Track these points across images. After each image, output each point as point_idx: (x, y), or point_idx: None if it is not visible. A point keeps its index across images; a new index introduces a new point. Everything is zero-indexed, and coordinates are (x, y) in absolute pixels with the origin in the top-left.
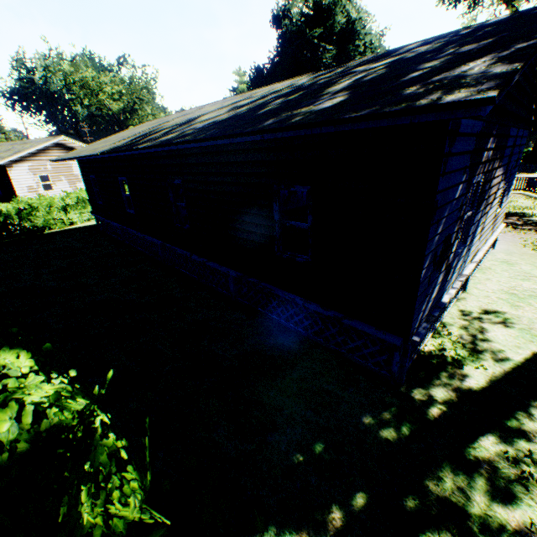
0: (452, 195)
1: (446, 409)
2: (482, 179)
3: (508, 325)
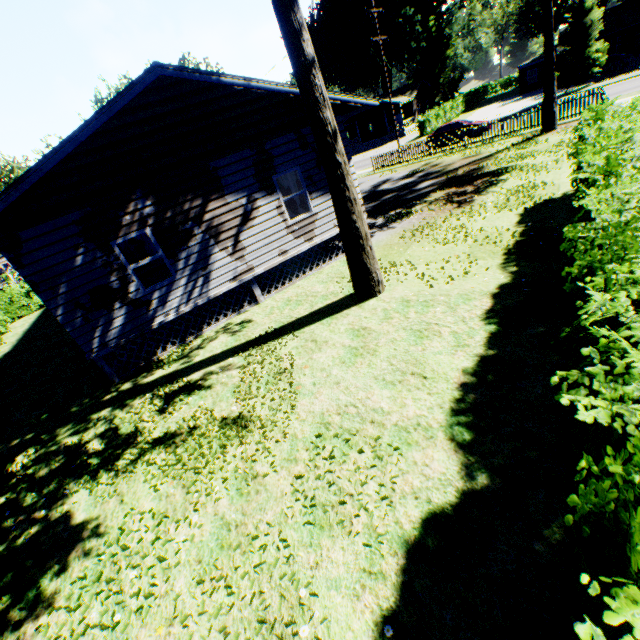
0: (66, 267)
1: (115, 395)
2: (149, 231)
3: (236, 333)
